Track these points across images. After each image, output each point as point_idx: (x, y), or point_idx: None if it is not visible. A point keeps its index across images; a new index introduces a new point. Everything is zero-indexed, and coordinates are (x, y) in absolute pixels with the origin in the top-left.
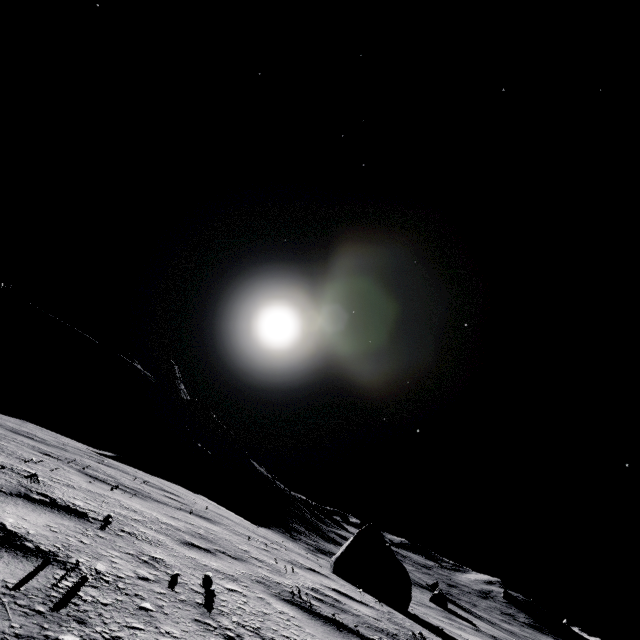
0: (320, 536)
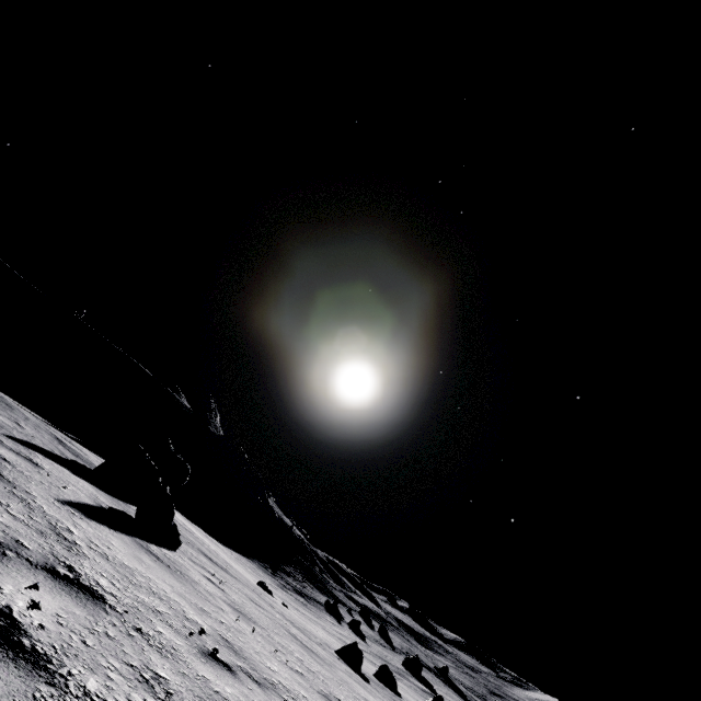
0: (317, 587)
